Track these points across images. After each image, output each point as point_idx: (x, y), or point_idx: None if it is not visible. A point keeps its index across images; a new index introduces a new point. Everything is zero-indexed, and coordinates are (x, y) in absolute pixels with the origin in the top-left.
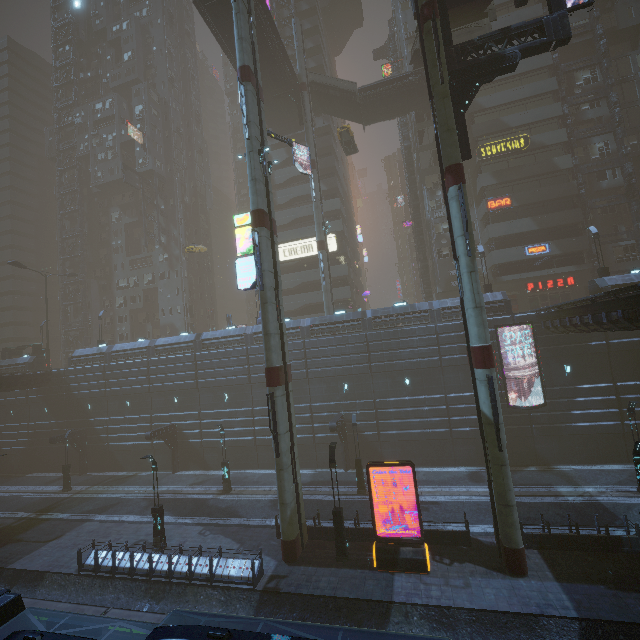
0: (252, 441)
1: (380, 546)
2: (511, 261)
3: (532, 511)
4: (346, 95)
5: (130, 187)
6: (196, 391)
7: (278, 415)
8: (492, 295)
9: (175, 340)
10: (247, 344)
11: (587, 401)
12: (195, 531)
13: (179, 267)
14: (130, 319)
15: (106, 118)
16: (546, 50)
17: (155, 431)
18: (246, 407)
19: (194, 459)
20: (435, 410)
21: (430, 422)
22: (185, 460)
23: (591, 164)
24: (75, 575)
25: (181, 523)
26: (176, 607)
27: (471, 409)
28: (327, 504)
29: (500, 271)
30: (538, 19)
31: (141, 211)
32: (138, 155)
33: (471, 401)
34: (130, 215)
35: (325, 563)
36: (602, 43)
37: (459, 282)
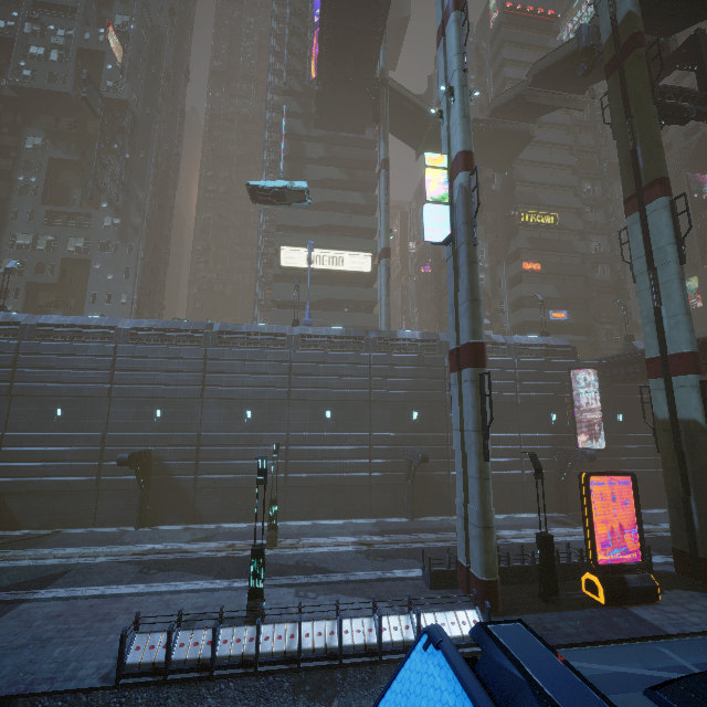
0: (281, 480)
1: (602, 576)
2: (538, 321)
3: (652, 544)
4: (420, 114)
5: (74, 112)
6: (198, 403)
7: (486, 405)
8: (560, 340)
9: (170, 325)
10: (289, 347)
11: (634, 448)
12: (286, 594)
13: (137, 241)
14: (24, 296)
15: (59, 6)
16: (703, 120)
17: (133, 453)
18: (276, 432)
19: (176, 507)
20: (509, 449)
21: (504, 462)
22: (158, 508)
23: (595, 255)
24: (106, 690)
25: (245, 587)
26: (370, 705)
27: (543, 450)
28: (439, 551)
29: (528, 328)
30: (703, 93)
31: (83, 150)
32: (107, 74)
33: (543, 442)
34: (63, 149)
35: (535, 608)
36: (605, 165)
37: (654, 291)
